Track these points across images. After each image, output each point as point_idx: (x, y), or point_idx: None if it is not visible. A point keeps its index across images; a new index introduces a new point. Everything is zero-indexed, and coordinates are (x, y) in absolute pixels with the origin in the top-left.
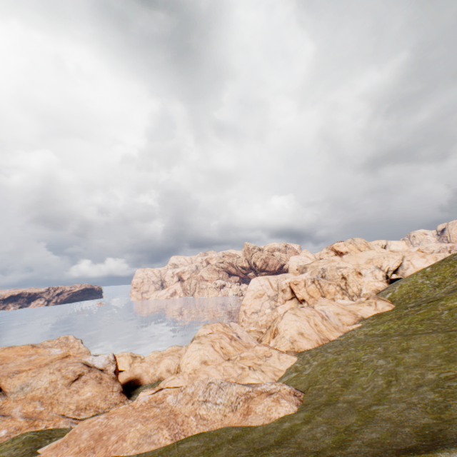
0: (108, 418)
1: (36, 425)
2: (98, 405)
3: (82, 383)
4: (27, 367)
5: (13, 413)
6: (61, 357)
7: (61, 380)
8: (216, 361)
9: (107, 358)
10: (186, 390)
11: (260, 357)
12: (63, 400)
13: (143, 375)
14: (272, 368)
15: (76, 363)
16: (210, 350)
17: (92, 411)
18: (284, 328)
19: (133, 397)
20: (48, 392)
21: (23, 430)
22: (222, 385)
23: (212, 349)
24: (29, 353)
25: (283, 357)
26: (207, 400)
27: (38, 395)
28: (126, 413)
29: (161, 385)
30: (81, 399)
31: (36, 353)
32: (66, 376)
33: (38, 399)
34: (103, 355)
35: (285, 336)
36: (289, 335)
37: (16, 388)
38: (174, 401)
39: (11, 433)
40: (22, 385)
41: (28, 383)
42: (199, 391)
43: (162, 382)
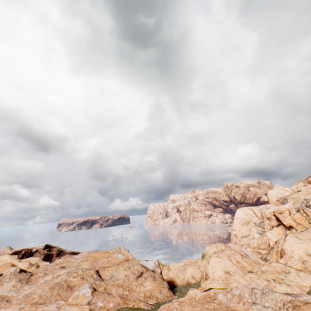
0: (180, 305)
1: (127, 303)
2: (157, 296)
3: (144, 278)
4: (108, 264)
5: (112, 292)
6: (124, 260)
7: (131, 275)
8: (236, 272)
9: (154, 263)
10: (233, 292)
11: (280, 272)
12: (135, 289)
13: (175, 279)
14: (295, 283)
15: (137, 264)
16: (229, 263)
17: (154, 300)
18: (290, 249)
19: (176, 294)
20: (125, 282)
21: (121, 305)
22: (264, 291)
23: (230, 262)
24: (106, 255)
25: (302, 274)
26: (255, 302)
27: (120, 284)
28: (192, 303)
29: (202, 286)
30: (145, 290)
31: (110, 256)
32: (134, 273)
33: (121, 286)
34: (151, 261)
35: (293, 256)
36: (297, 256)
37: (107, 277)
38: (225, 299)
39: (115, 306)
40: (110, 275)
41: (113, 275)
42: (245, 294)
43: (202, 284)
